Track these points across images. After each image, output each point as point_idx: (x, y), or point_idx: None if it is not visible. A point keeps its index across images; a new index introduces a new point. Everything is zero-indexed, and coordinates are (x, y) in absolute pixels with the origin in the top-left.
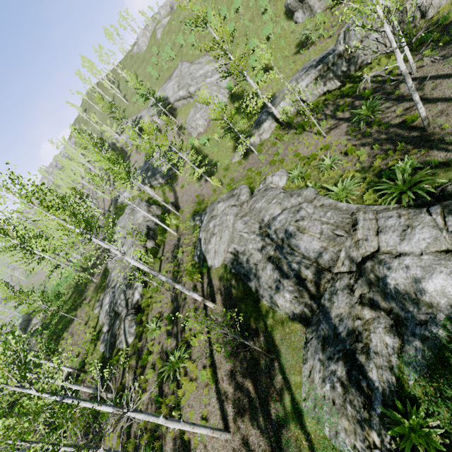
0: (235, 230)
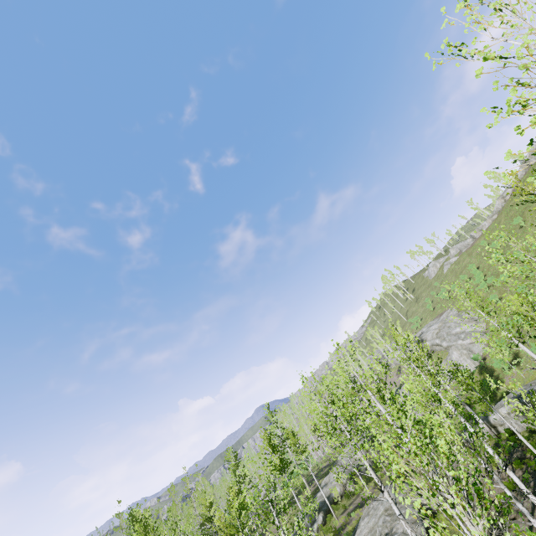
0: (377, 522)
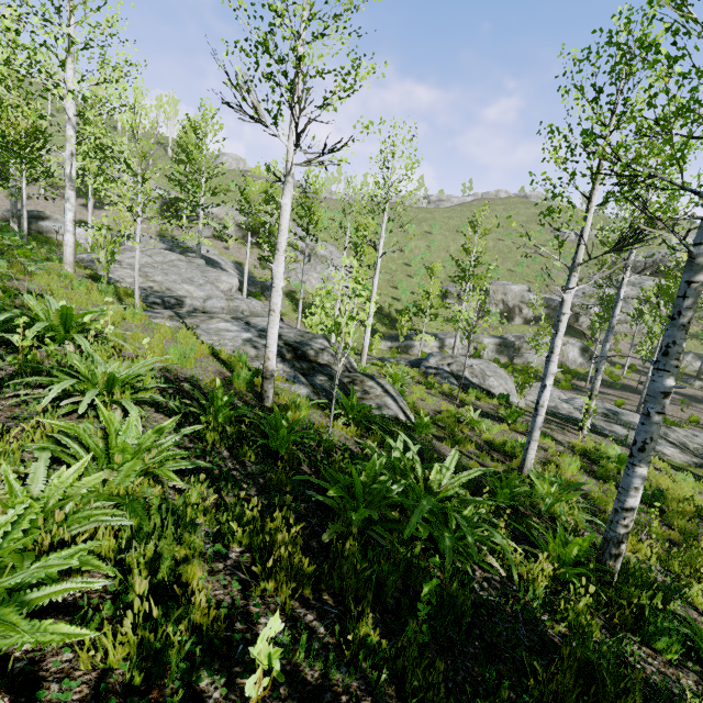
0: None
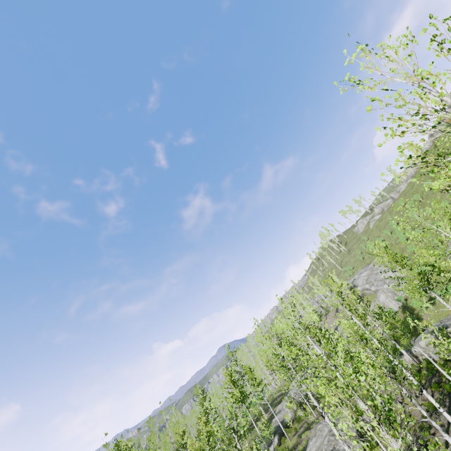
0: (323, 442)
